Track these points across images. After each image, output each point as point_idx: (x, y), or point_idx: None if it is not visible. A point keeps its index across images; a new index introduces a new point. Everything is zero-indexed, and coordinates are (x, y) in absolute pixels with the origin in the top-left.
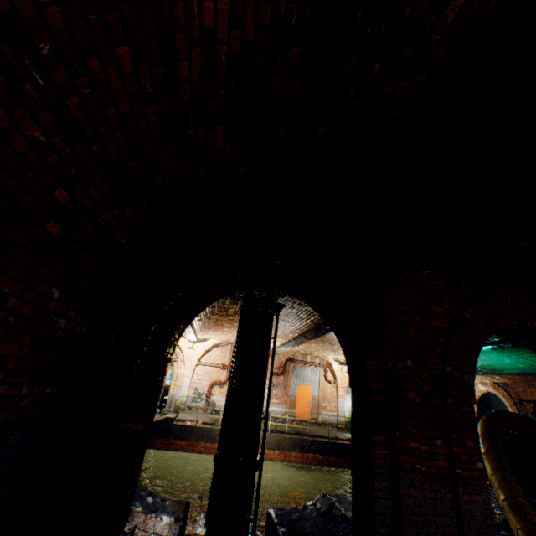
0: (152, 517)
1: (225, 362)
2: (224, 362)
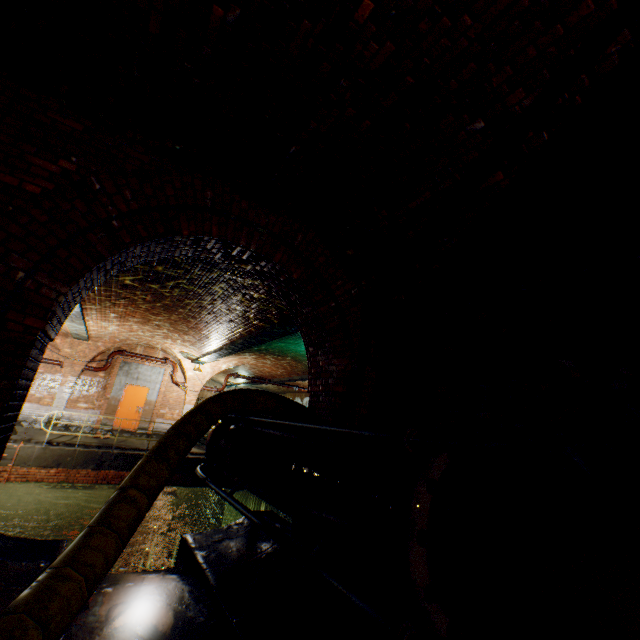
0: None
1: None
2: None
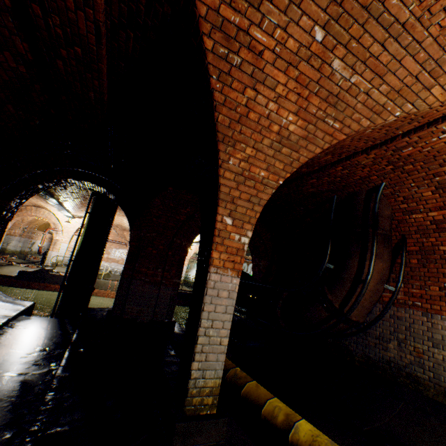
0: (4, 304)
1: None
2: None
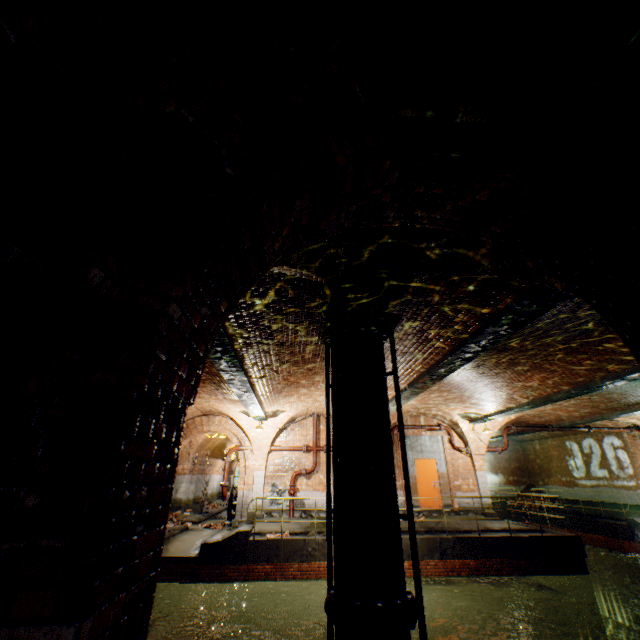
0: None
1: (308, 442)
2: (306, 442)
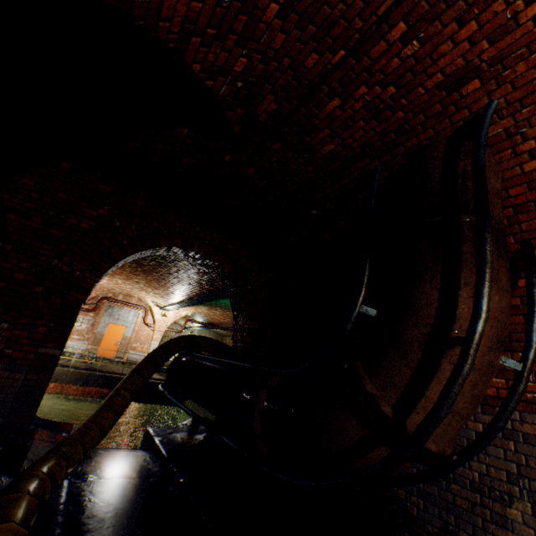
0: None
1: None
2: None
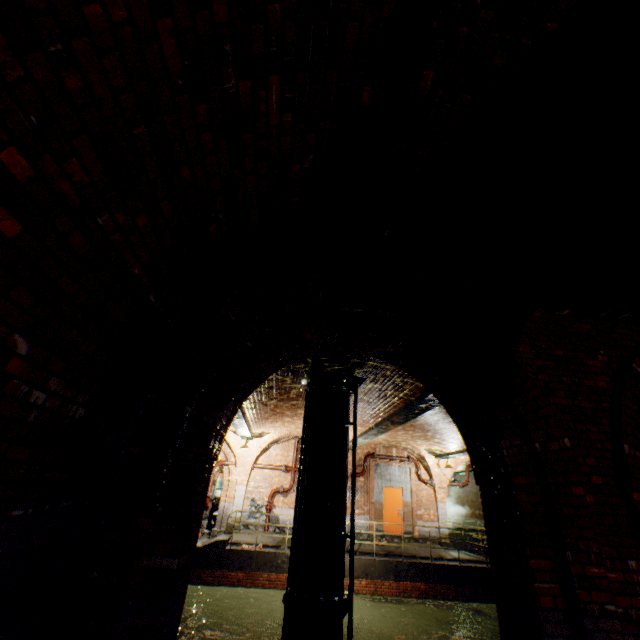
0: None
1: (288, 462)
2: (286, 462)
